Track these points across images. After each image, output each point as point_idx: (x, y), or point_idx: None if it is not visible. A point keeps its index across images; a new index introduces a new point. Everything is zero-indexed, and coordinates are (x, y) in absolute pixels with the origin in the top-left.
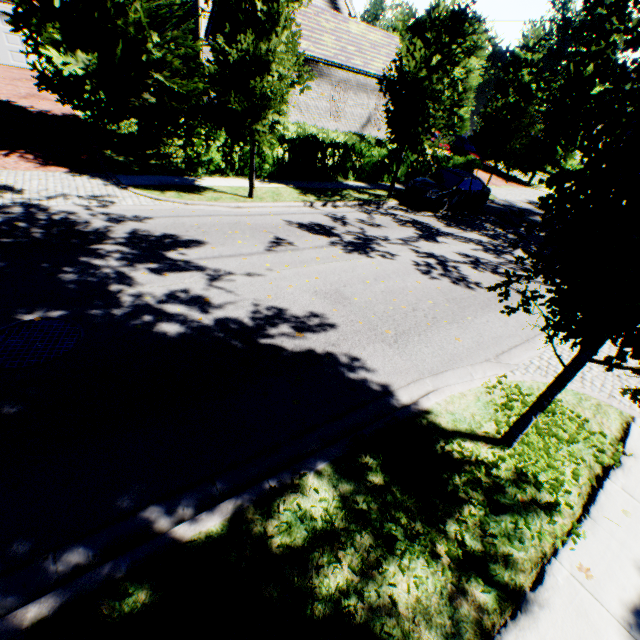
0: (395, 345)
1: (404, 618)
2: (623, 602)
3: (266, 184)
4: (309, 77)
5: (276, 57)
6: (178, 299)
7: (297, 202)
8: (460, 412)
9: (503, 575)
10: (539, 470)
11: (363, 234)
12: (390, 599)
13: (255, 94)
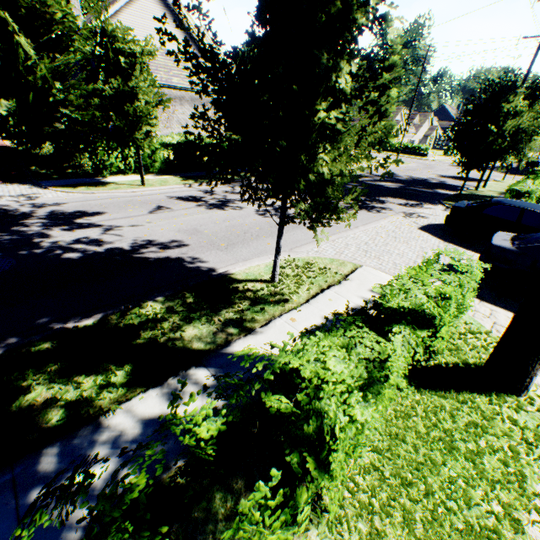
0: (225, 250)
1: (186, 341)
2: (308, 327)
3: (158, 177)
4: (167, 101)
5: (140, 90)
6: (81, 242)
7: (179, 185)
8: (252, 272)
9: (247, 324)
10: (287, 288)
11: (224, 199)
12: (181, 336)
13: (131, 115)
